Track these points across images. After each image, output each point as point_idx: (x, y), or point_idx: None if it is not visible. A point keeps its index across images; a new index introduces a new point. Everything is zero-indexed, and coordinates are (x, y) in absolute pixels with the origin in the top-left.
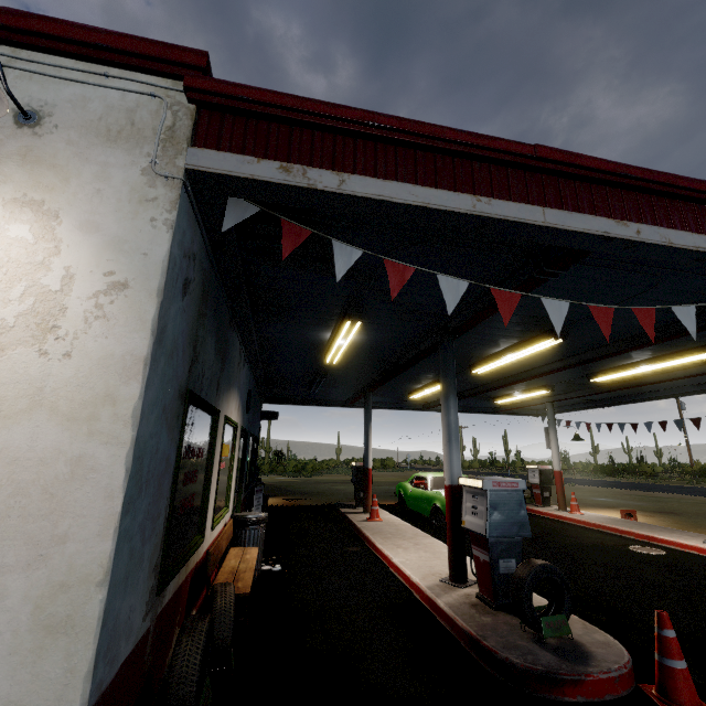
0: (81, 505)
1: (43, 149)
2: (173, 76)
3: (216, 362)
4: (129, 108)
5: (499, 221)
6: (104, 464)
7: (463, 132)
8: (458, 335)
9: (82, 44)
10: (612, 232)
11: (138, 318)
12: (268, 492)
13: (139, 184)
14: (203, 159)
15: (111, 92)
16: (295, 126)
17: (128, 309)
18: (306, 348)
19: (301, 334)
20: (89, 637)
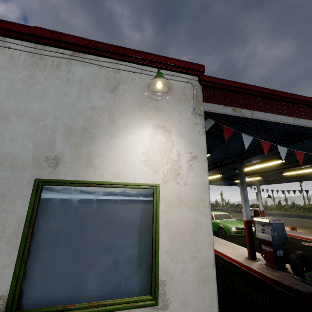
0: (201, 238)
1: (160, 105)
2: (194, 75)
3: None
4: (182, 88)
5: (301, 127)
6: (204, 223)
7: (288, 93)
8: (244, 159)
9: (165, 64)
10: None
11: (202, 169)
12: None
13: (191, 118)
14: (208, 107)
15: (175, 81)
16: (233, 92)
17: (199, 166)
18: None
19: None
20: (214, 284)
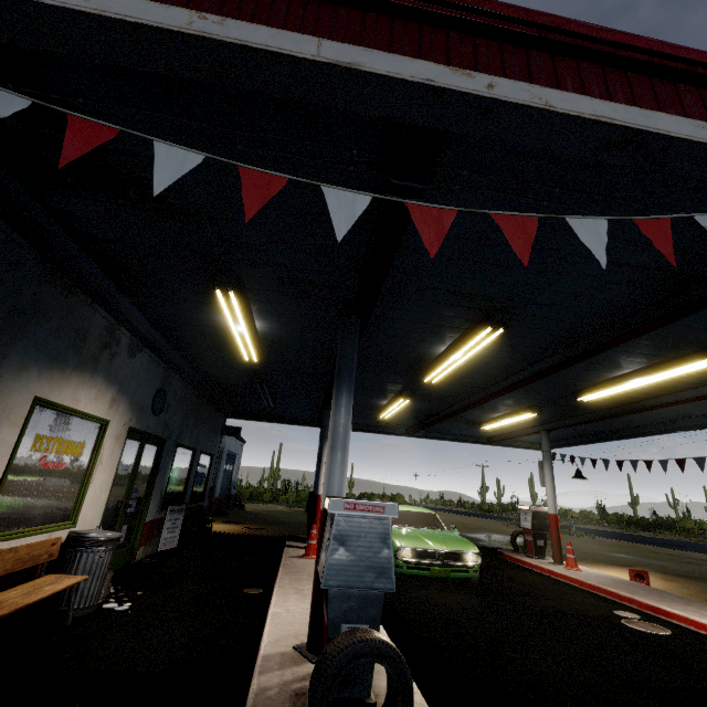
0: None
1: None
2: None
3: None
4: None
5: (235, 49)
6: None
7: None
8: (366, 318)
9: None
10: (441, 80)
11: None
12: (237, 519)
13: None
14: None
15: None
16: None
17: None
18: (217, 340)
19: (196, 318)
20: None
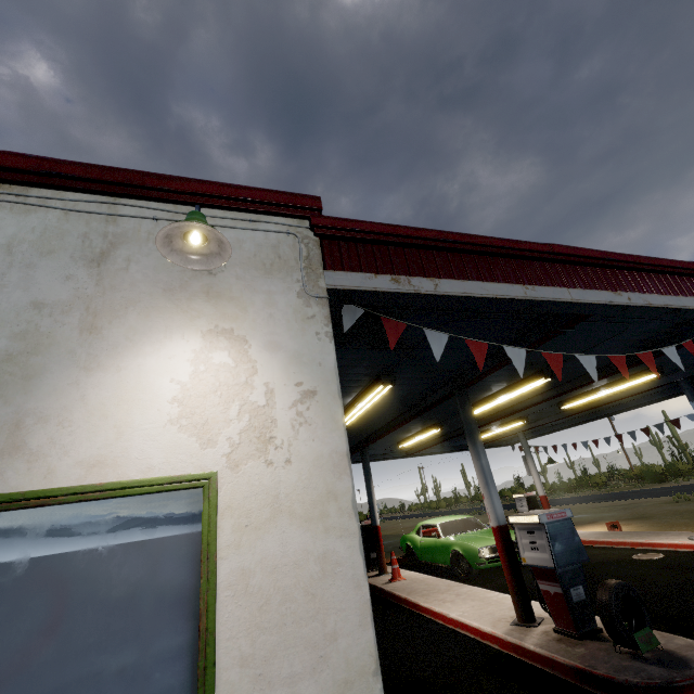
0: (338, 600)
1: (220, 285)
2: (299, 217)
3: None
4: (273, 245)
5: (543, 302)
6: (344, 557)
7: (503, 240)
8: (469, 386)
9: (230, 199)
10: (614, 301)
11: (331, 419)
12: None
13: (298, 306)
14: (337, 279)
15: (257, 233)
16: (390, 246)
17: (321, 412)
18: None
19: None
20: None
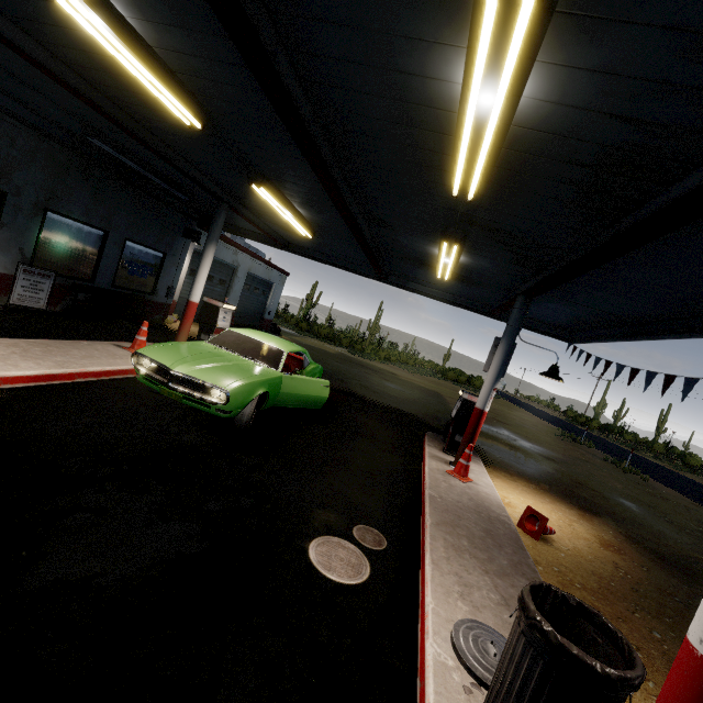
0: None
1: None
2: None
3: None
4: None
5: None
6: None
7: None
8: None
9: None
10: None
11: None
12: None
13: None
14: None
15: None
16: None
17: None
18: None
19: None
20: None
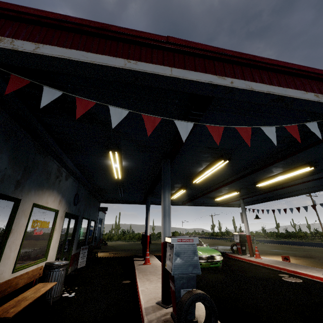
0: None
1: None
2: None
3: (13, 170)
4: None
5: (142, 73)
6: None
7: (123, 28)
8: (172, 159)
9: None
10: (215, 81)
11: None
12: (106, 250)
13: None
14: None
15: None
16: (16, 21)
17: None
18: (103, 170)
19: (96, 162)
20: None
